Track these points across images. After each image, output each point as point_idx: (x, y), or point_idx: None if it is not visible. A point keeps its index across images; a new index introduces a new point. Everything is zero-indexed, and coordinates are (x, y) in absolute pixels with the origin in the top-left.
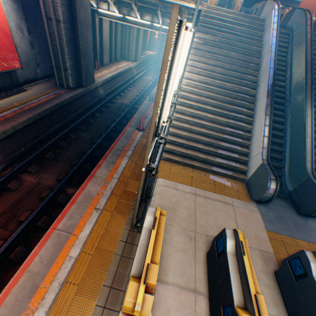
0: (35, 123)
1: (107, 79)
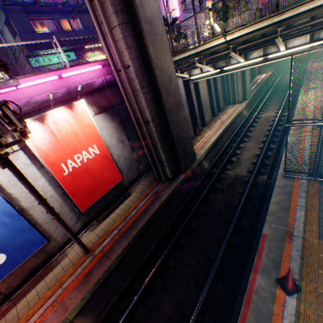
0: (131, 249)
1: (210, 145)
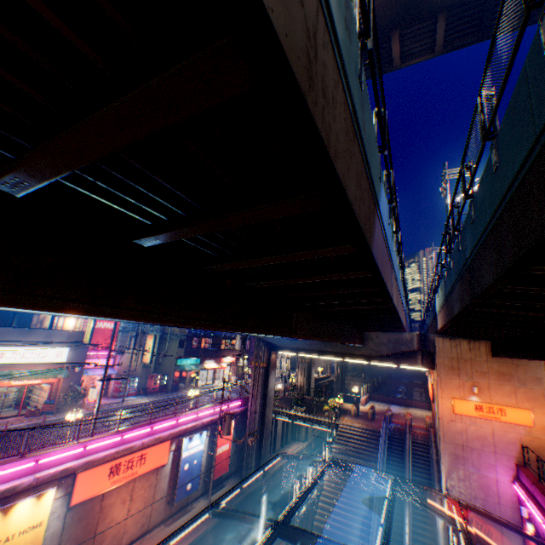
0: None
1: (277, 468)
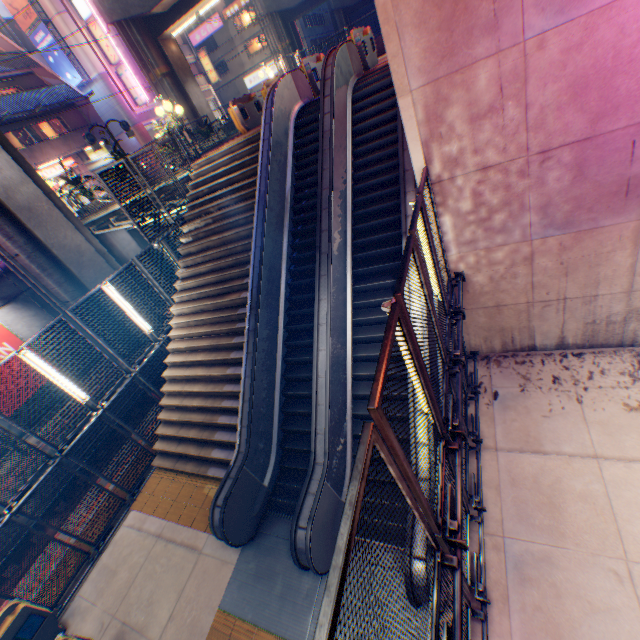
0: None
1: None
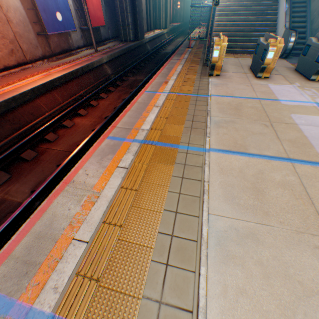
0: (121, 57)
1: (150, 38)
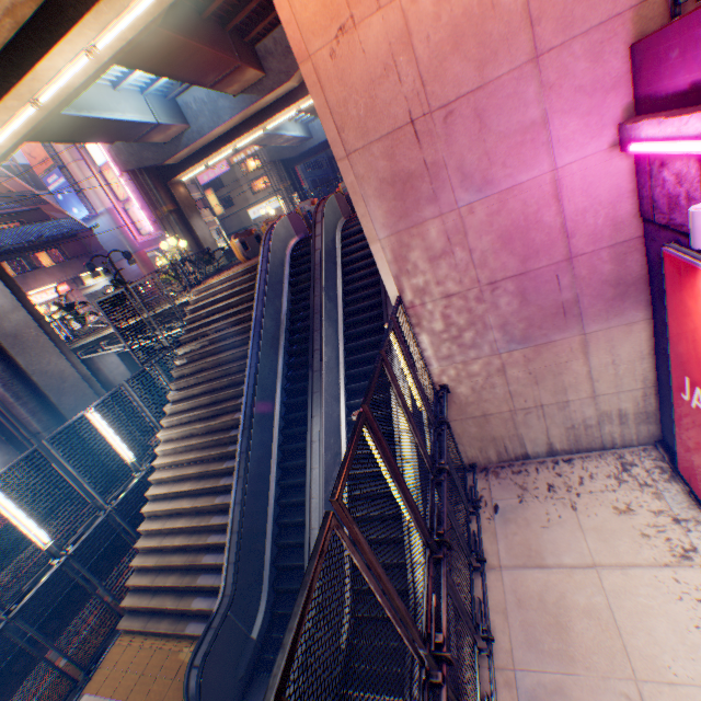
0: None
1: None
